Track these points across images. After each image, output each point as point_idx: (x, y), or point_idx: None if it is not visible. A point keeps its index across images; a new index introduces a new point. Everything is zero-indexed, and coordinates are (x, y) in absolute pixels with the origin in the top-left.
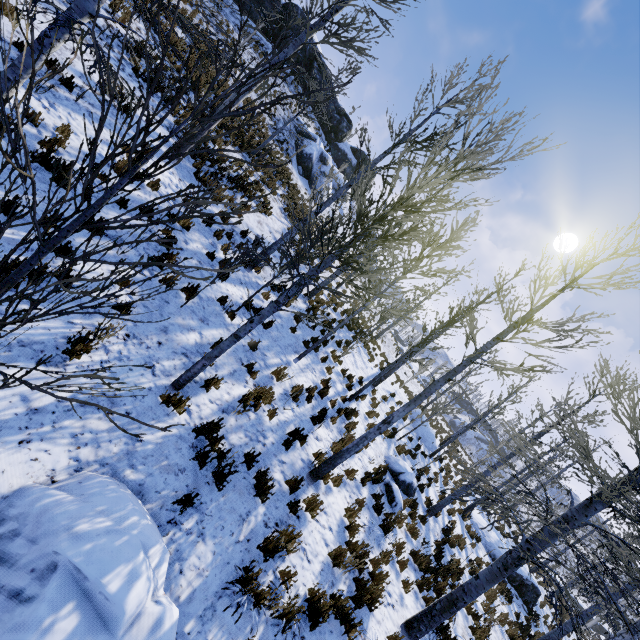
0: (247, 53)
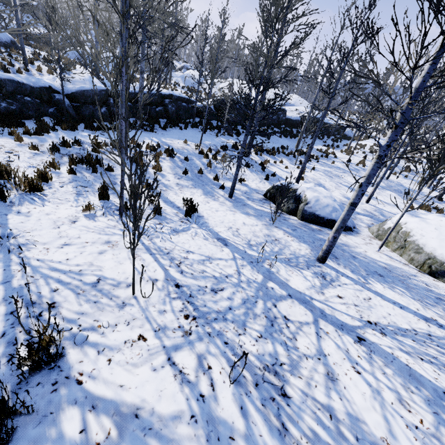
0: None
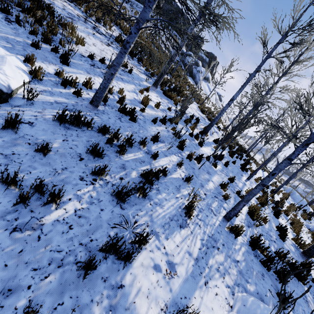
0: (149, 23)
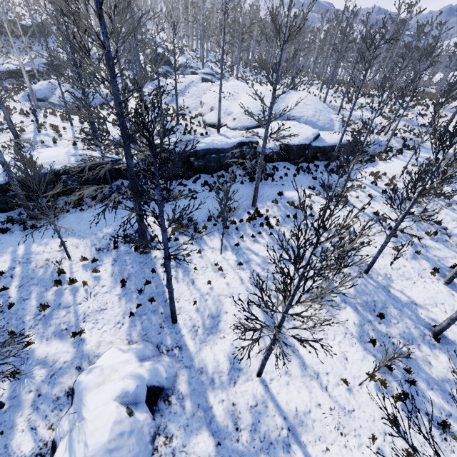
0: None
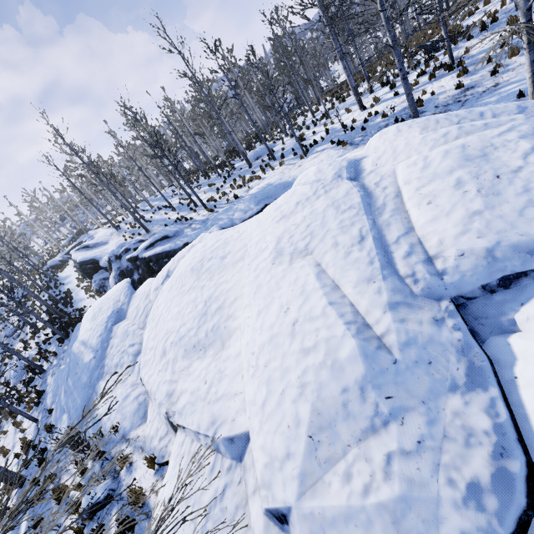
0: None
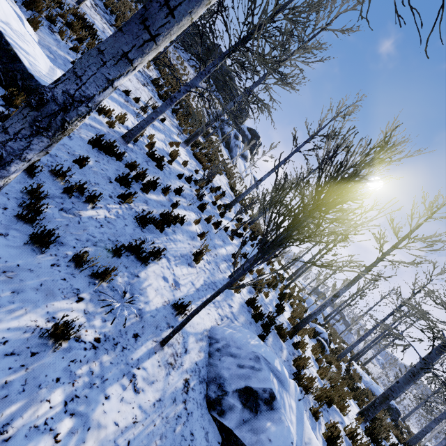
0: (191, 74)
